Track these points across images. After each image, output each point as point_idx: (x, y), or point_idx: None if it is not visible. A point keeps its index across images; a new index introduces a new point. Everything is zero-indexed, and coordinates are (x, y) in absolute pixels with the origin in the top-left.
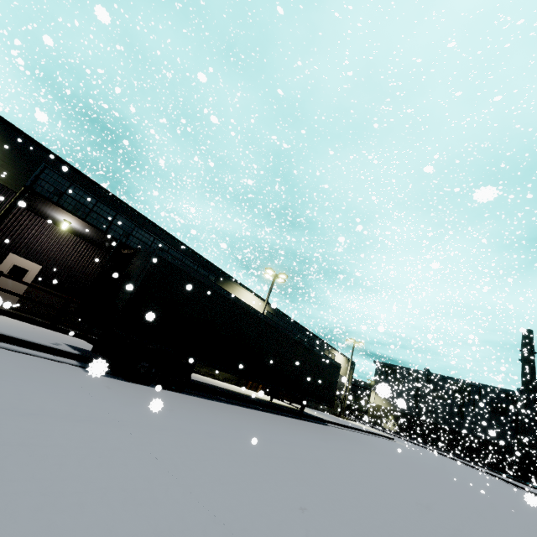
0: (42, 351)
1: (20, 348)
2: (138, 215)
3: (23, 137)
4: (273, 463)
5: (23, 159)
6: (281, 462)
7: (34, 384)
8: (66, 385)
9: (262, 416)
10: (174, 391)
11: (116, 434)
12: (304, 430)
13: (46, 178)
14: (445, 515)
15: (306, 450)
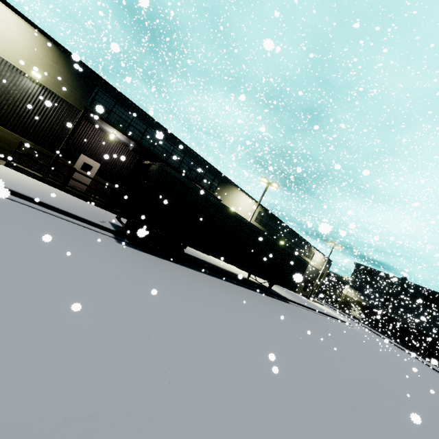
0: (93, 226)
1: (81, 223)
2: (162, 128)
3: (82, 66)
4: (212, 319)
5: (84, 85)
6: (218, 319)
7: (82, 248)
8: (100, 250)
9: (231, 288)
10: (172, 262)
11: (116, 284)
12: (261, 303)
13: (99, 99)
14: (330, 378)
15: (248, 316)
